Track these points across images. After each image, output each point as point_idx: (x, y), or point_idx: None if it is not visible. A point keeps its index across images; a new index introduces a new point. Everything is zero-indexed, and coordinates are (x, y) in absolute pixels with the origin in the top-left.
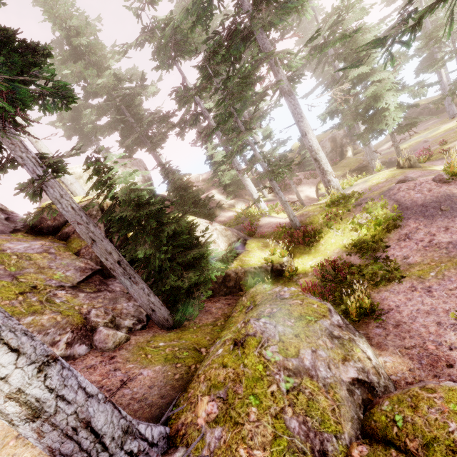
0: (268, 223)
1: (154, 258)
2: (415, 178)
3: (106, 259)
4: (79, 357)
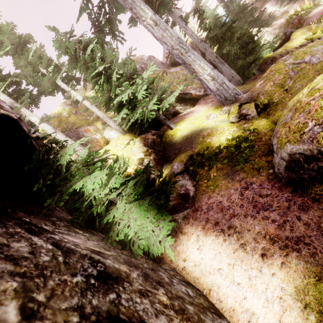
0: (318, 12)
1: (231, 51)
2: None
3: (211, 57)
4: (209, 94)
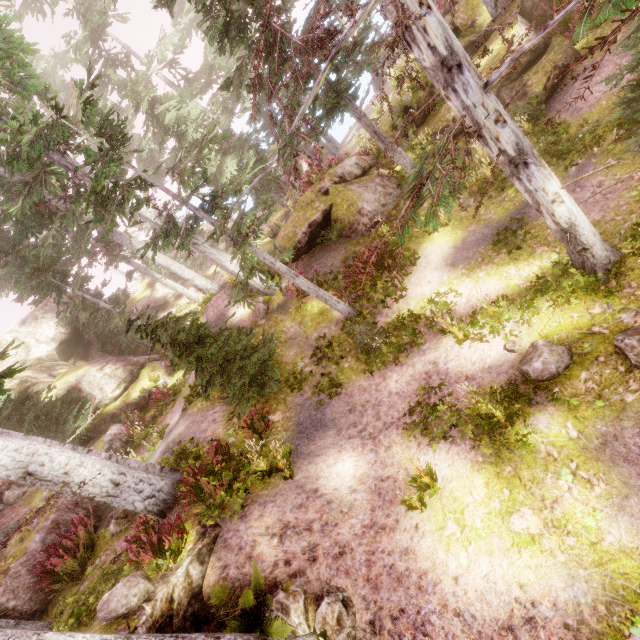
0: None
1: None
2: (225, 286)
3: None
4: None
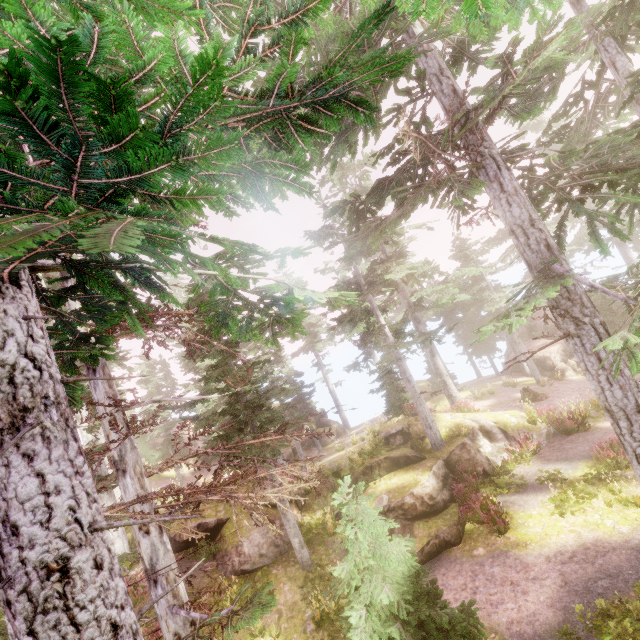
0: None
1: None
2: None
3: None
4: None
